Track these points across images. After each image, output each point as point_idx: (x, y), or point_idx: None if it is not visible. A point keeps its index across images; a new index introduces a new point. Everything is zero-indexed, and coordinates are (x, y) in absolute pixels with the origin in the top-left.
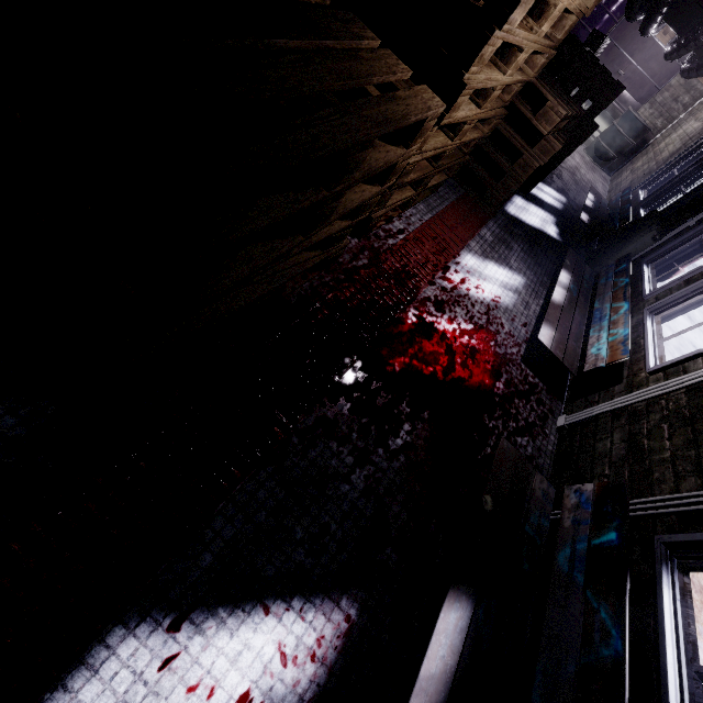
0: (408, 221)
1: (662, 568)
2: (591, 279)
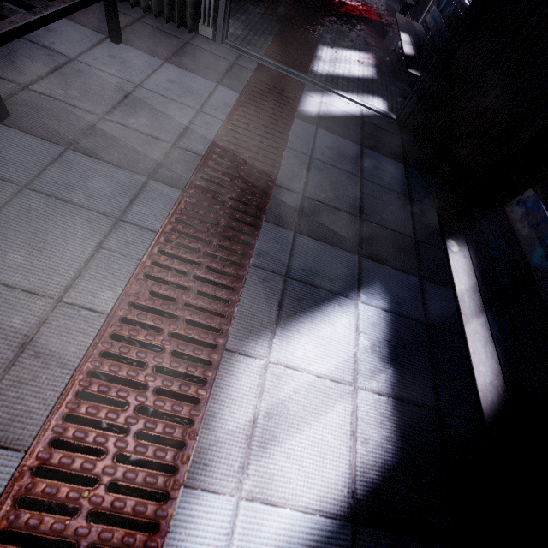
0: None
1: None
2: None
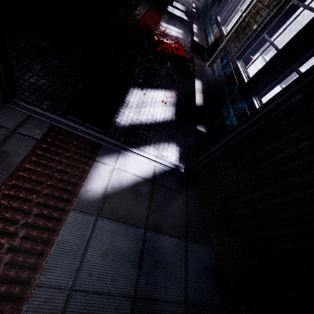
0: (139, 11)
1: (237, 61)
2: (203, 28)
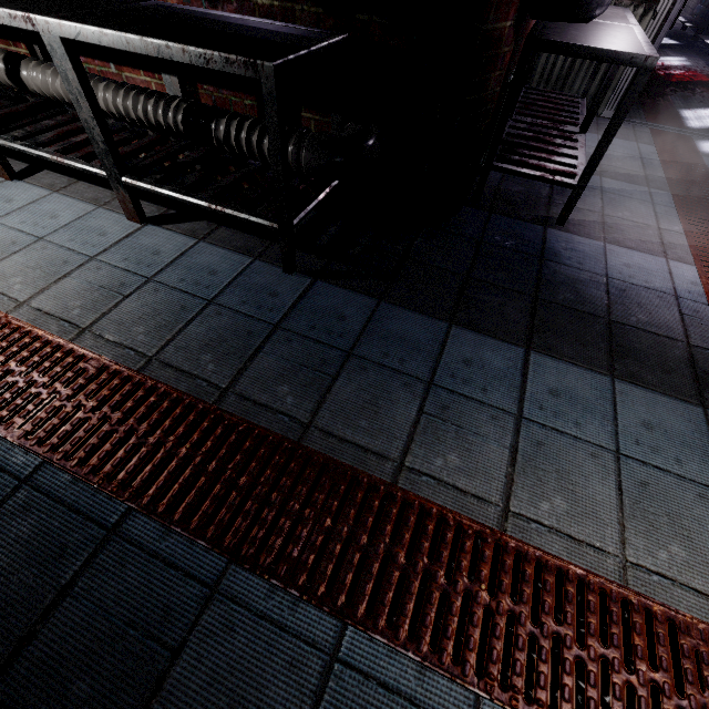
0: None
1: None
2: None
